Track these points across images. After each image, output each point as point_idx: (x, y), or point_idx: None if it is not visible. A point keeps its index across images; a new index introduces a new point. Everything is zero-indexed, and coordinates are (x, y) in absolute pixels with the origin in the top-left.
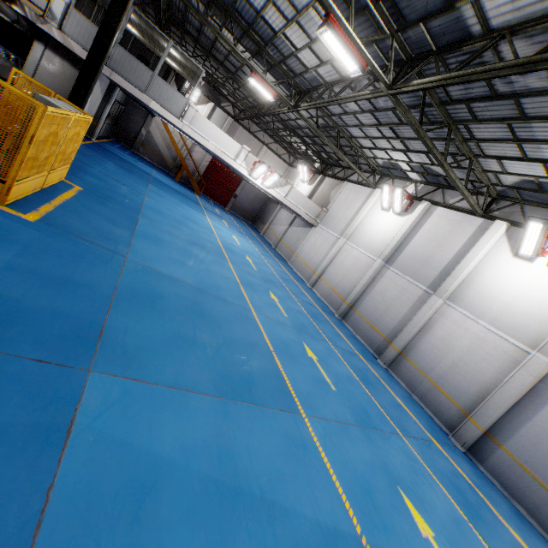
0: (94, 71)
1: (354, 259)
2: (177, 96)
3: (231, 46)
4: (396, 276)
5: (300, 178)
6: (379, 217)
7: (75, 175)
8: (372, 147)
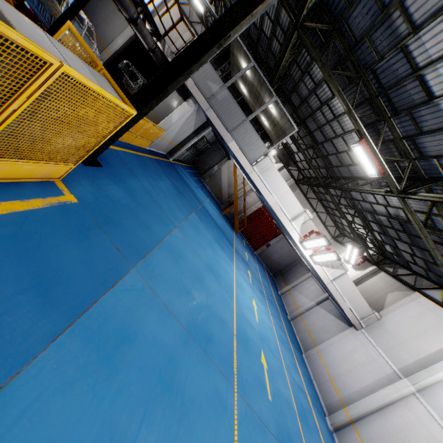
0: (179, 72)
1: None
2: (259, 143)
3: (348, 106)
4: None
5: (344, 257)
6: None
7: (94, 181)
8: None
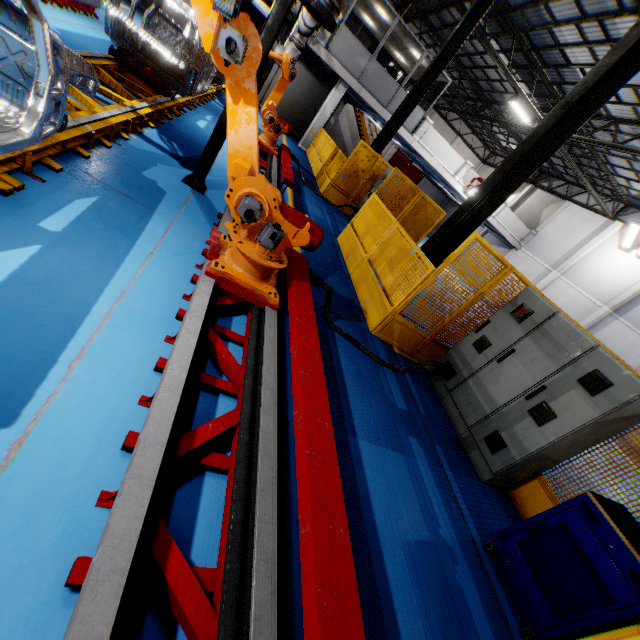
0: (399, 126)
1: (569, 298)
2: (416, 109)
3: (504, 69)
4: (624, 328)
5: None
6: (612, 257)
7: None
8: (631, 179)
